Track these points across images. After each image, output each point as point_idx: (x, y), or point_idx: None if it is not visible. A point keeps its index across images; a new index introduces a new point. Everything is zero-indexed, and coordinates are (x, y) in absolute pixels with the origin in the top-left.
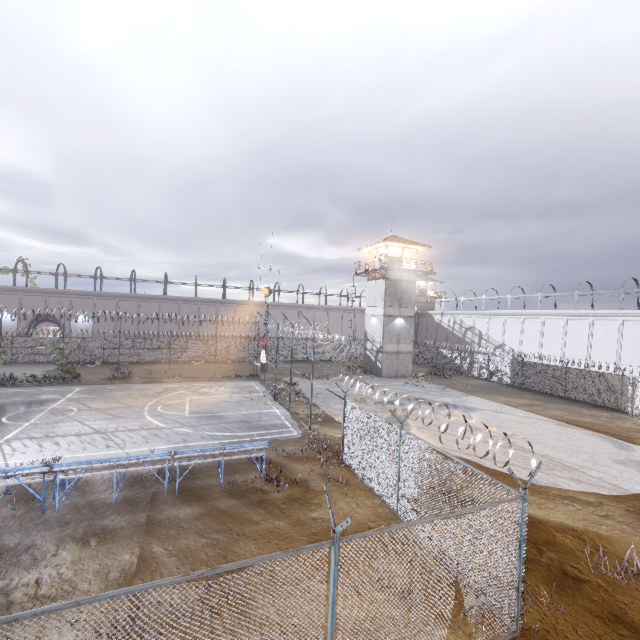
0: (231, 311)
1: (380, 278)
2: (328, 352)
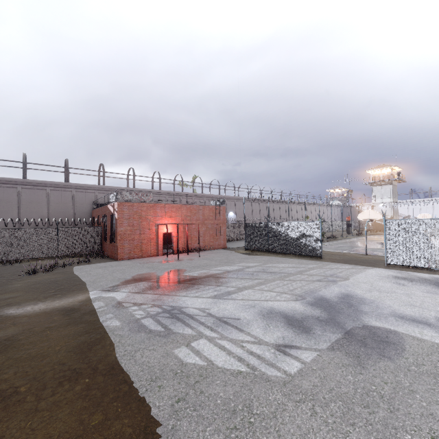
0: (284, 207)
1: (386, 184)
2: (335, 226)
